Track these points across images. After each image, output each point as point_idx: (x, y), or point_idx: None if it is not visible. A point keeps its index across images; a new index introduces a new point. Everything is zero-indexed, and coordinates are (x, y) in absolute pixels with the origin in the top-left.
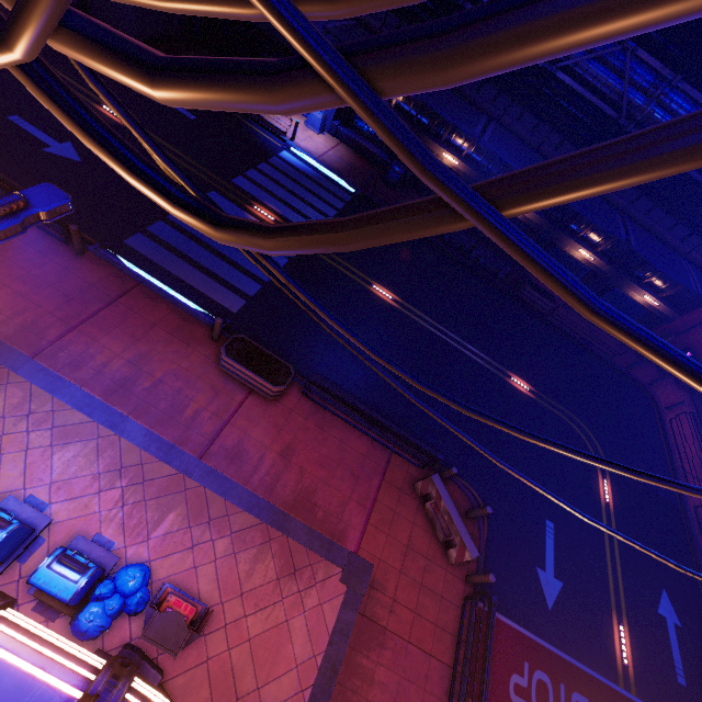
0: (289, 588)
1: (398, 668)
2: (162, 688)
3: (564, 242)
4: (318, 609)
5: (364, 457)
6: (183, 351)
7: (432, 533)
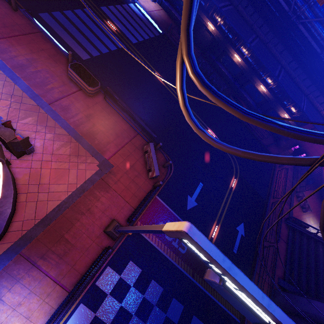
0: (73, 160)
1: (111, 200)
2: (8, 167)
3: (254, 80)
4: (84, 170)
5: (124, 131)
6: (53, 64)
7: (145, 166)
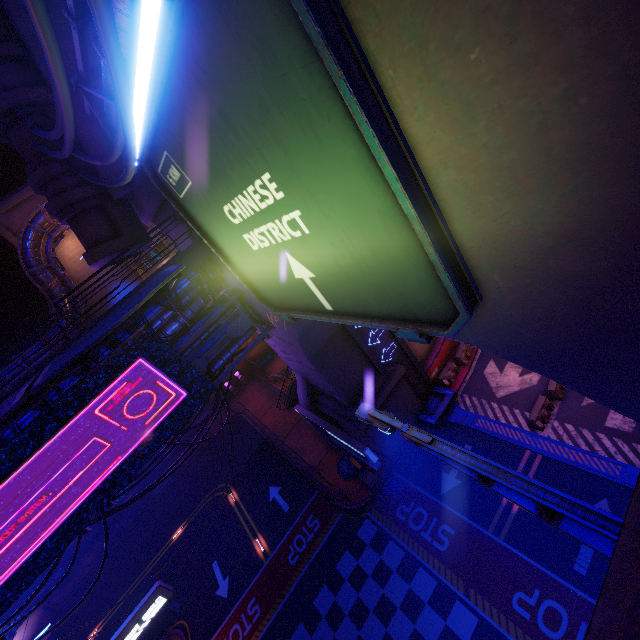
0: None
1: None
2: None
3: None
4: None
5: None
6: None
7: None
